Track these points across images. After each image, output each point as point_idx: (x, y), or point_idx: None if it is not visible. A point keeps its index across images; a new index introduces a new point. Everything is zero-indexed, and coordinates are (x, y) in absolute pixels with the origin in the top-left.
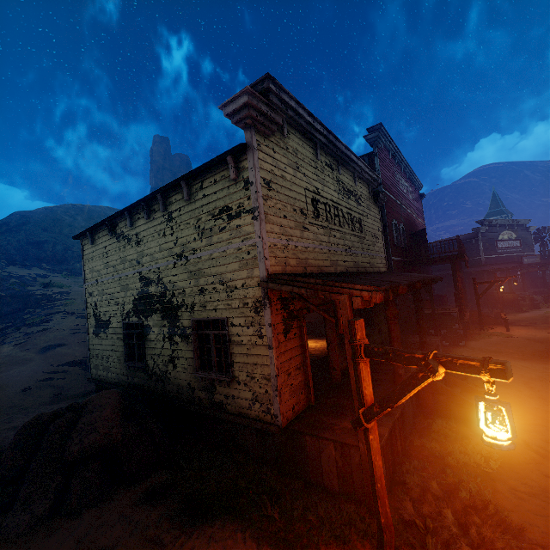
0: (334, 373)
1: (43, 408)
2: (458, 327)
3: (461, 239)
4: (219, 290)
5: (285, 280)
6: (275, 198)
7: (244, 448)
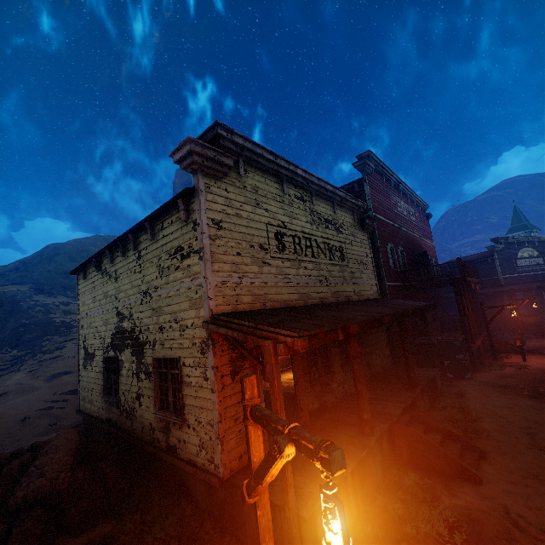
0: (302, 414)
1: (34, 440)
2: (462, 358)
3: (475, 258)
4: (174, 329)
5: (224, 321)
6: (226, 236)
7: (194, 498)
